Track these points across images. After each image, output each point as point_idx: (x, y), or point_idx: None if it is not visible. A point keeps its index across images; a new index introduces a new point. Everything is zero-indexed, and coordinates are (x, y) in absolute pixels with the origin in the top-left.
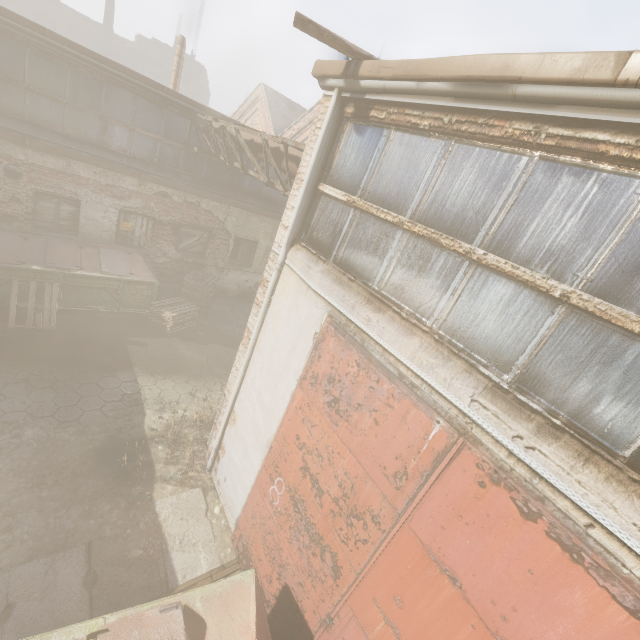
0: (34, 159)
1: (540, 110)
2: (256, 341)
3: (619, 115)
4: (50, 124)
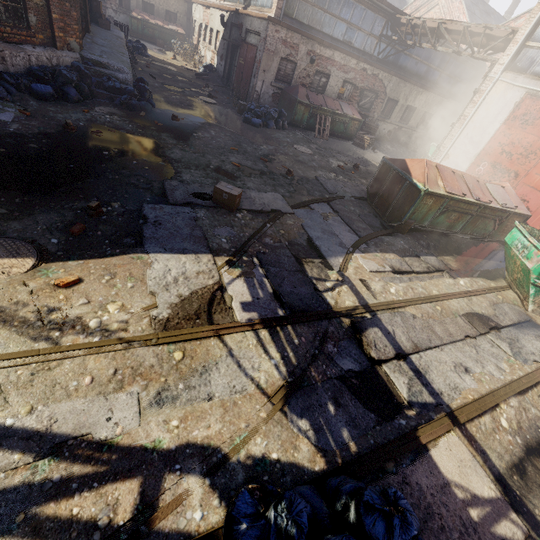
0: (322, 52)
1: None
2: (470, 118)
3: None
4: (328, 31)
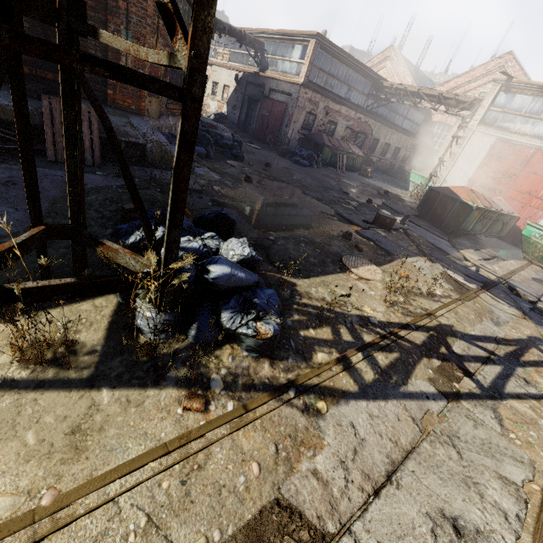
0: (333, 107)
1: None
2: (459, 155)
3: None
4: (336, 92)
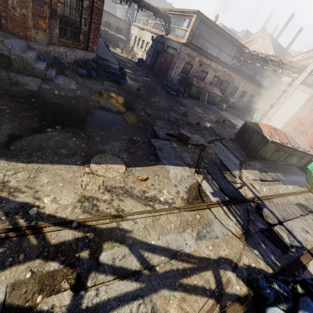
0: (206, 61)
1: None
2: (282, 104)
3: None
4: (209, 52)
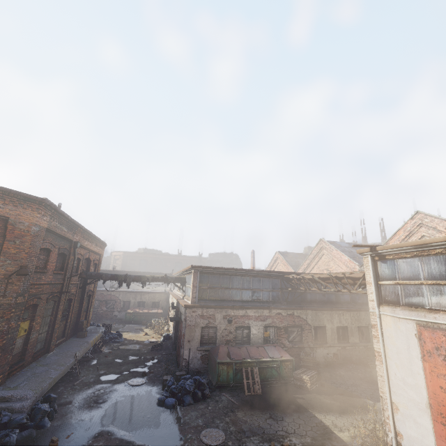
0: (236, 313)
1: (441, 246)
2: (385, 354)
3: None
4: (237, 298)
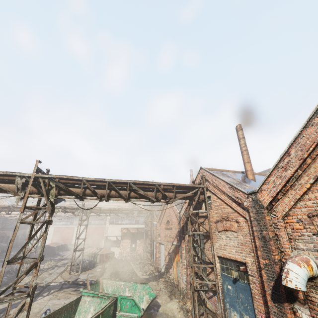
0: None
1: (63, 215)
2: None
3: (65, 215)
4: None
